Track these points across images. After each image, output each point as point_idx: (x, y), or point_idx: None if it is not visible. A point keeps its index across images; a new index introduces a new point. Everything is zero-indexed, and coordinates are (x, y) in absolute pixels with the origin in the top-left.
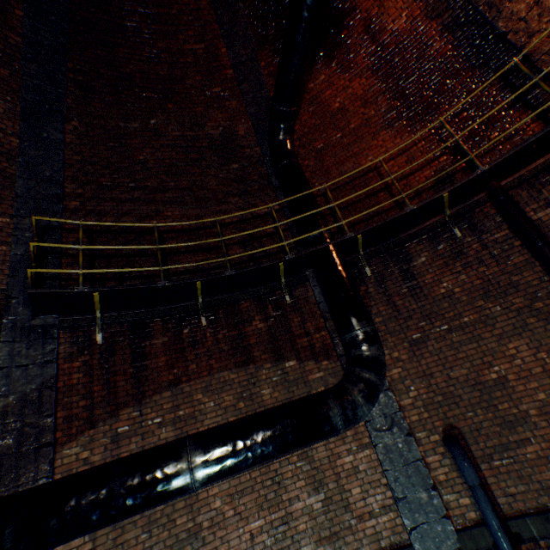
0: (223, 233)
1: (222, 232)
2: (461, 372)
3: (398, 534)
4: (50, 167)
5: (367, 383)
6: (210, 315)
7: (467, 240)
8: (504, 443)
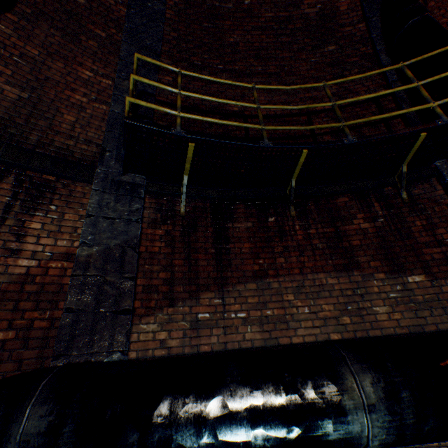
0: (311, 121)
1: (310, 120)
2: None
3: None
4: (150, 36)
5: None
6: (298, 207)
7: None
8: None
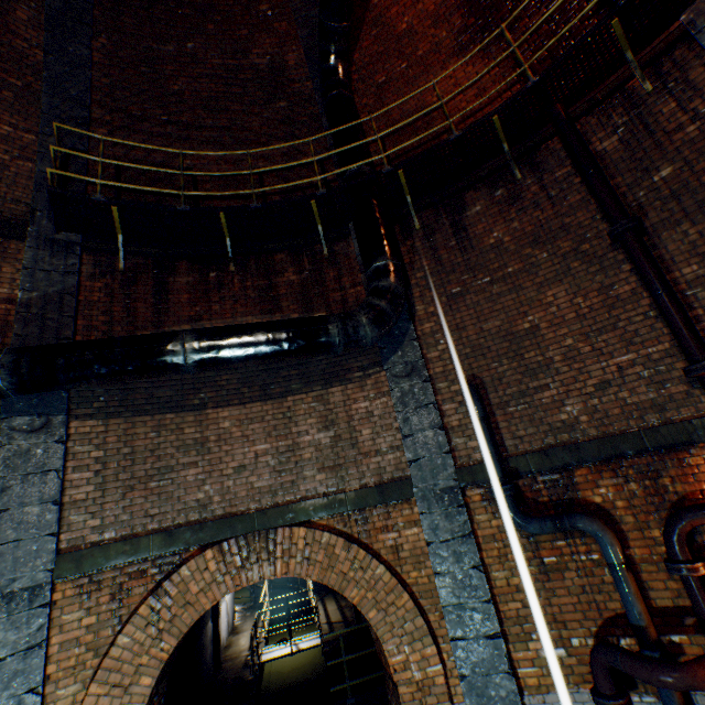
0: (263, 181)
1: (262, 180)
2: (494, 324)
3: (401, 471)
4: (76, 86)
5: (375, 308)
6: (241, 264)
7: (527, 183)
8: (522, 391)
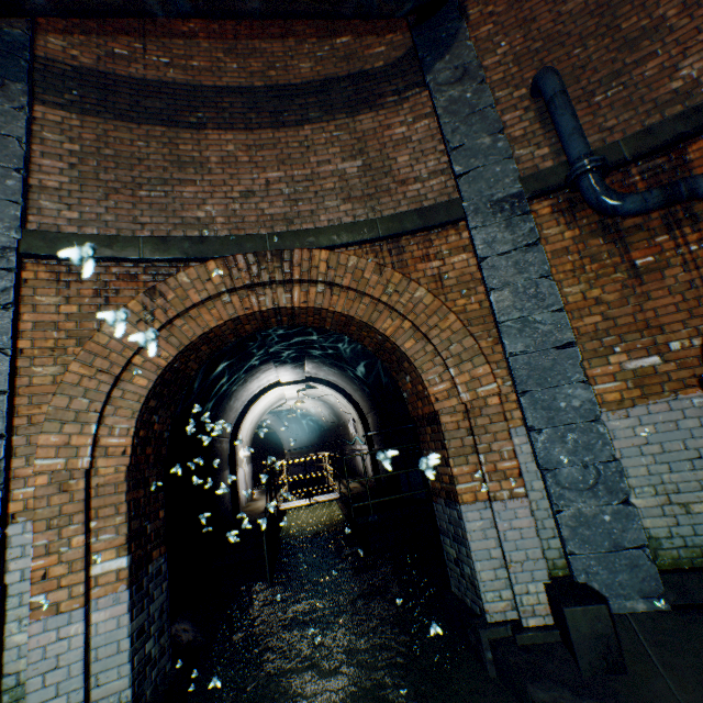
0: None
1: None
2: (578, 2)
3: (446, 196)
4: None
5: None
6: None
7: None
8: (615, 72)
